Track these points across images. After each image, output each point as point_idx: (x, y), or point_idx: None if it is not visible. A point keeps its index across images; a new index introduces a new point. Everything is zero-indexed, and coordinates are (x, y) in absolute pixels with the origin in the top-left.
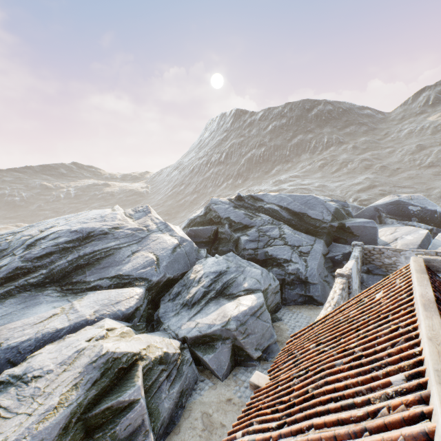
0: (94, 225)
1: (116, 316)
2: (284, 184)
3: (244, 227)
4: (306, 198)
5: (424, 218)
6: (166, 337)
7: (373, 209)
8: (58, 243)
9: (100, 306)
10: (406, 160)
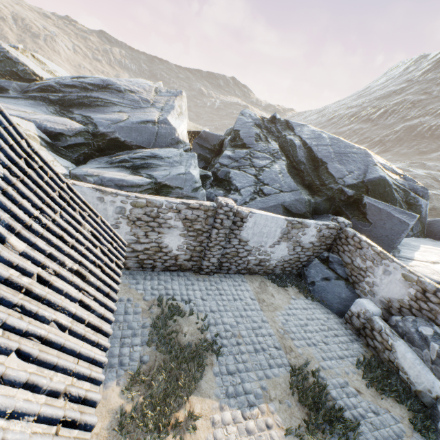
0: (118, 82)
1: (40, 127)
2: (423, 169)
3: (242, 146)
4: (353, 149)
5: None
6: (61, 163)
7: None
8: (84, 82)
9: (43, 119)
10: None
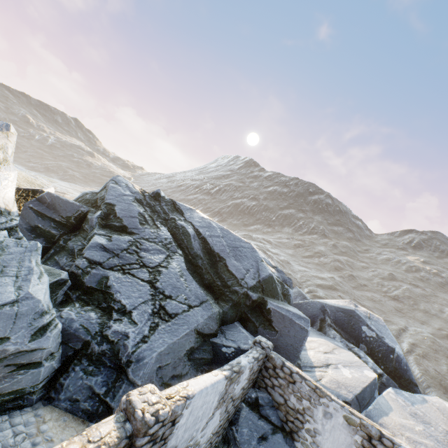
0: None
1: None
2: (252, 241)
3: (120, 228)
4: (242, 243)
5: (376, 352)
6: None
7: (319, 306)
8: None
9: None
10: (375, 281)
